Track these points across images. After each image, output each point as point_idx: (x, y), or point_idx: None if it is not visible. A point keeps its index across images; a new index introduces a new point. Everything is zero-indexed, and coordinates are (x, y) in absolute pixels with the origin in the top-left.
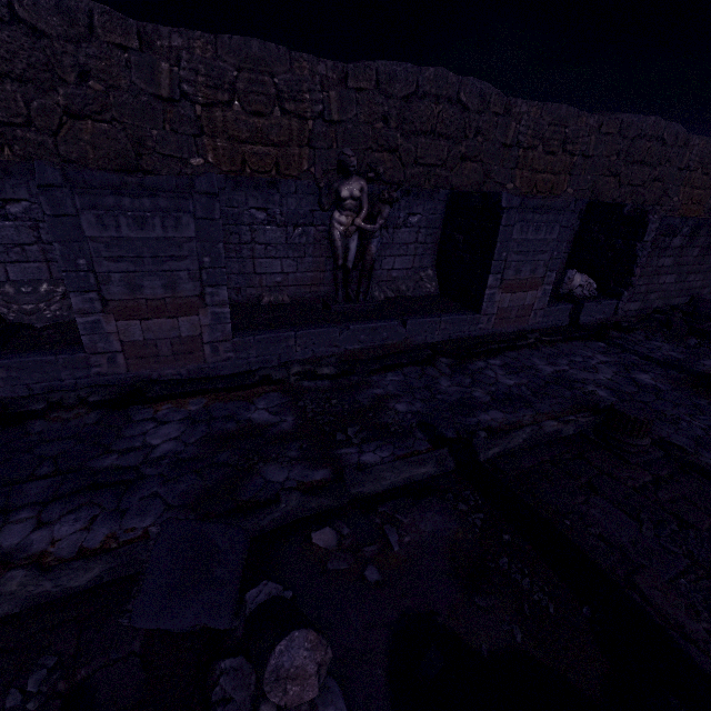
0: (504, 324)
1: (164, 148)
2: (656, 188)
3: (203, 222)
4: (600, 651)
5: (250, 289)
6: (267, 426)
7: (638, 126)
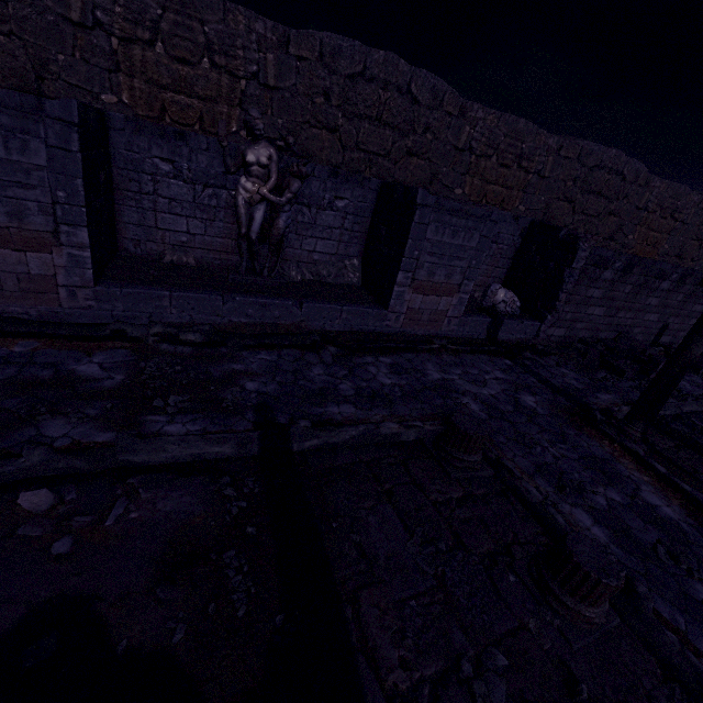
0: (415, 326)
1: (71, 76)
2: (611, 222)
3: (58, 152)
4: (262, 665)
5: (151, 244)
6: (88, 380)
7: (598, 155)
